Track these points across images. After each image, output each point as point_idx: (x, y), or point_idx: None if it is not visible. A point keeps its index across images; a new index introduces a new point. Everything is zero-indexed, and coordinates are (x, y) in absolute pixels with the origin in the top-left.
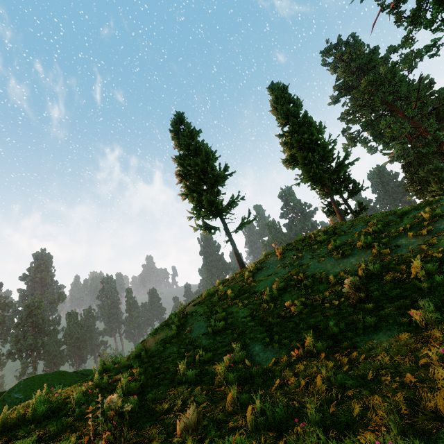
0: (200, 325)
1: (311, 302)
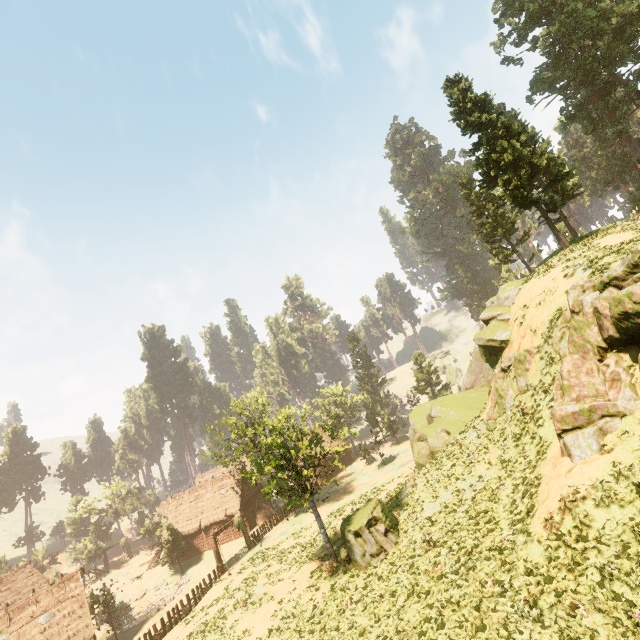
0: None
1: None
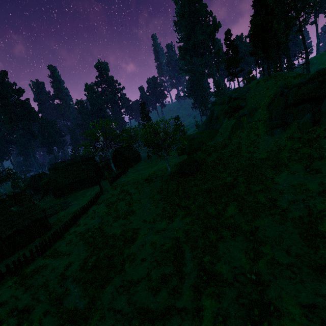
0: None
1: None
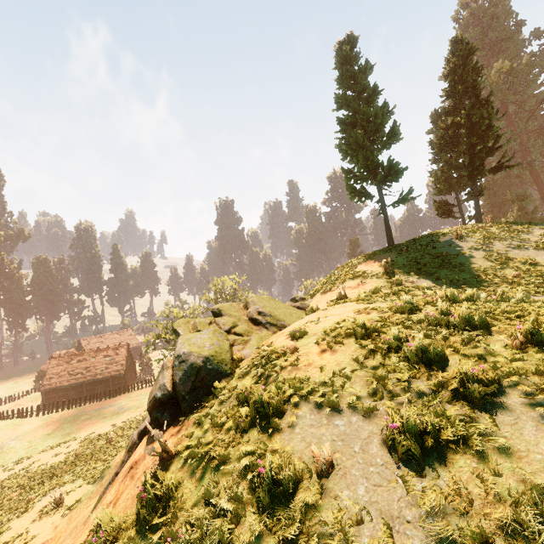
0: (421, 280)
1: (541, 275)
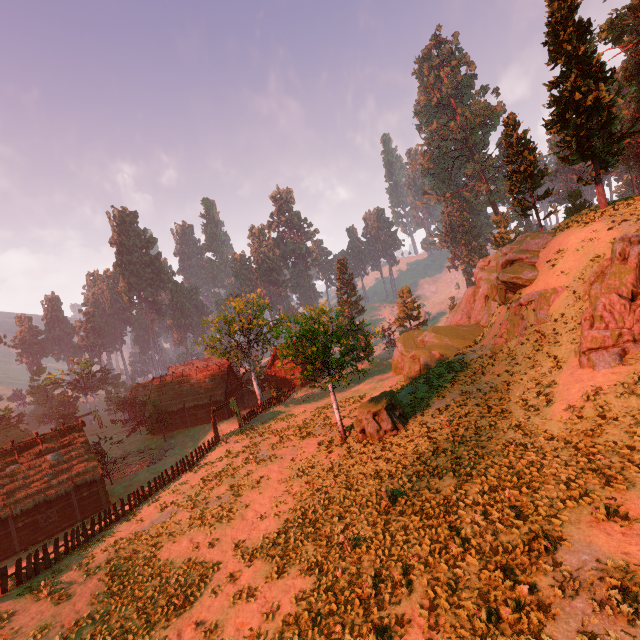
0: None
1: None
